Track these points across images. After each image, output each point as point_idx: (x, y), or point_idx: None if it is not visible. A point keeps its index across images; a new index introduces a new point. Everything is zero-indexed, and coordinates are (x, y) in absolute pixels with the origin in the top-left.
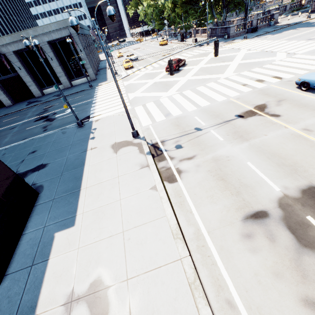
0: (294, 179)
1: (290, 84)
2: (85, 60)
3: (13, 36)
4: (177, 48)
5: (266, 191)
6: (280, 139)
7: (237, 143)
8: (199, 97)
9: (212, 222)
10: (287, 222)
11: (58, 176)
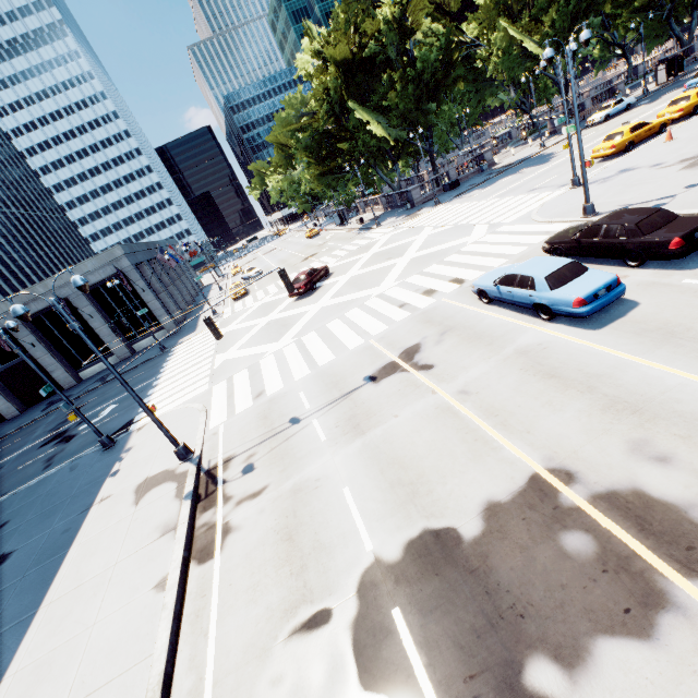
0: (404, 517)
1: (472, 293)
2: (154, 304)
3: (21, 295)
4: (331, 240)
5: (350, 555)
6: (416, 421)
7: (345, 443)
8: (324, 344)
9: (231, 655)
10: (356, 630)
11: (16, 581)
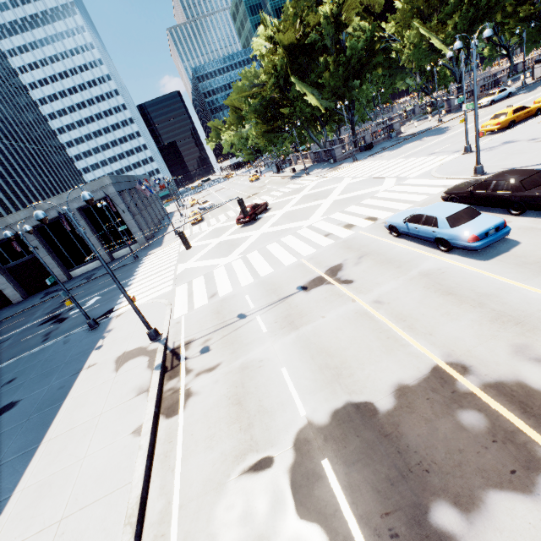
0: (330, 392)
1: (383, 228)
2: (131, 223)
3: (31, 209)
4: (270, 184)
5: (287, 418)
6: (339, 321)
7: (282, 335)
8: (264, 261)
9: (193, 486)
10: (293, 473)
11: (22, 422)
